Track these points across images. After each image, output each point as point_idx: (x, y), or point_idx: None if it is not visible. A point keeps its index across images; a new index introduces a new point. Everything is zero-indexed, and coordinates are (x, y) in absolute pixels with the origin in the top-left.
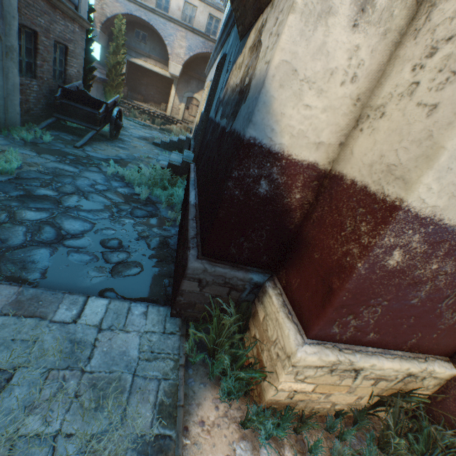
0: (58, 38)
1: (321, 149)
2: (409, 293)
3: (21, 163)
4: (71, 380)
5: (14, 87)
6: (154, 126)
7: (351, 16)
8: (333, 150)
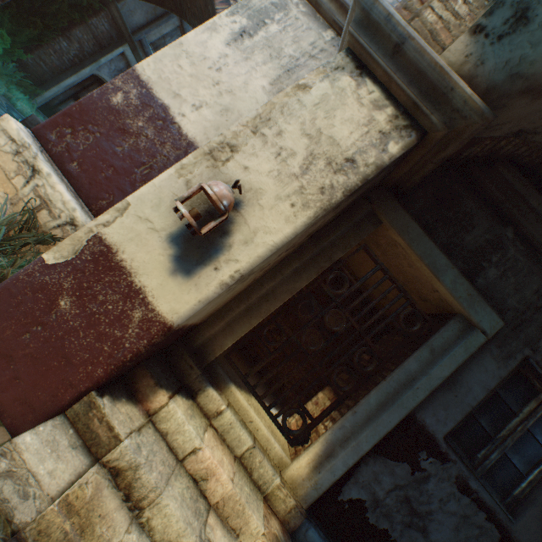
0: None
1: None
2: (118, 138)
3: None
4: None
5: None
6: None
7: None
8: None
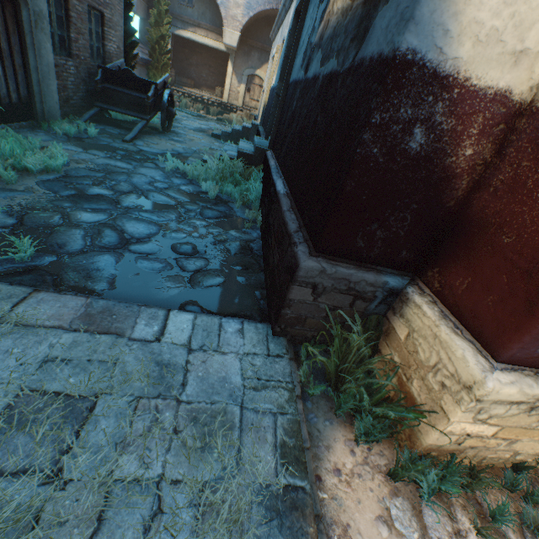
0: (92, 1)
1: (522, 64)
2: None
3: (68, 160)
4: (166, 411)
5: (49, 68)
6: (210, 117)
7: None
8: None
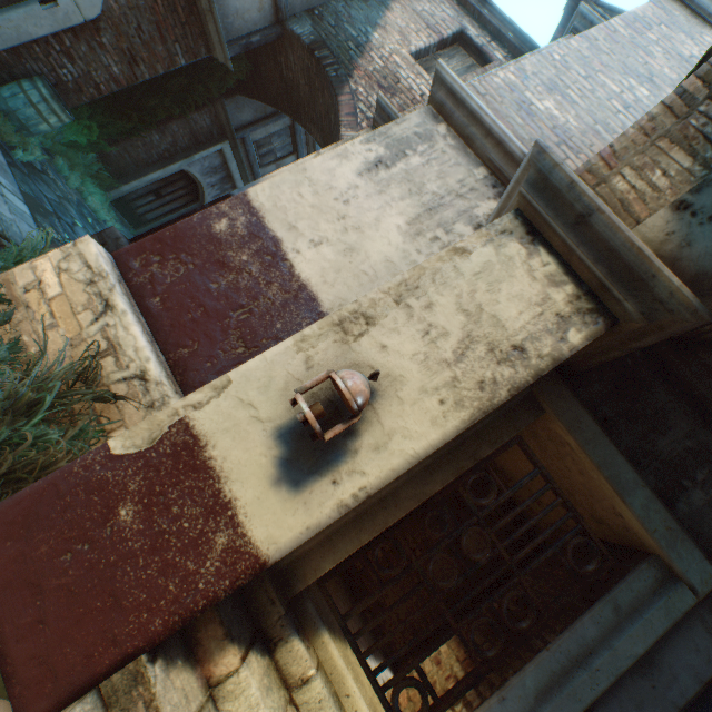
0: None
1: None
2: (215, 272)
3: None
4: None
5: None
6: None
7: None
8: None
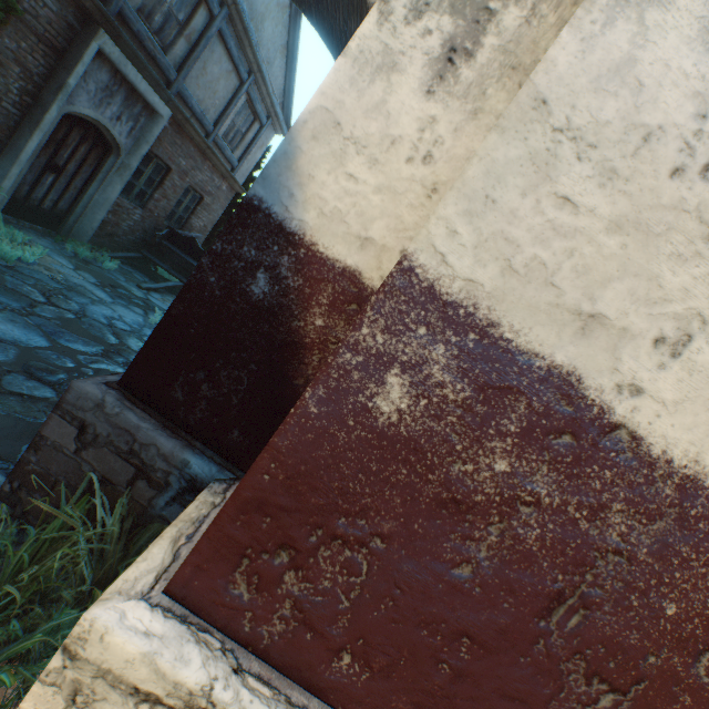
0: (196, 185)
1: (370, 251)
2: (444, 534)
3: (40, 263)
4: None
5: (106, 202)
6: None
7: (425, 81)
8: (391, 259)
